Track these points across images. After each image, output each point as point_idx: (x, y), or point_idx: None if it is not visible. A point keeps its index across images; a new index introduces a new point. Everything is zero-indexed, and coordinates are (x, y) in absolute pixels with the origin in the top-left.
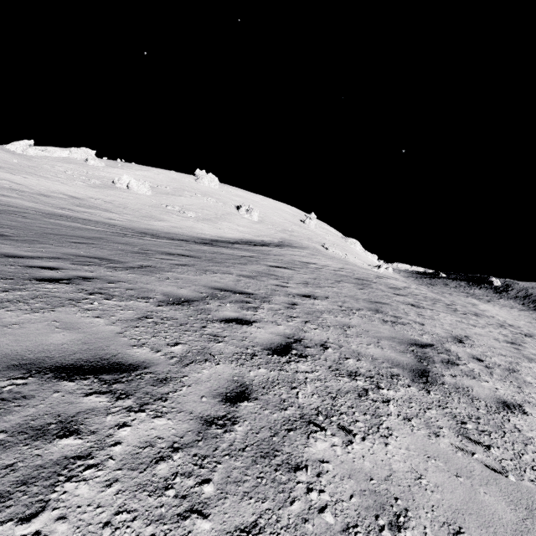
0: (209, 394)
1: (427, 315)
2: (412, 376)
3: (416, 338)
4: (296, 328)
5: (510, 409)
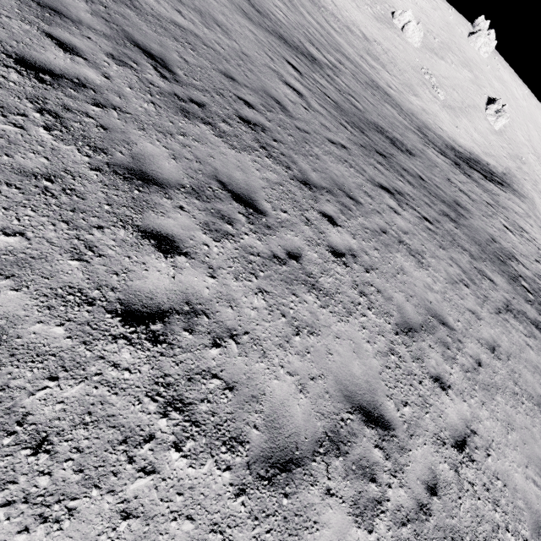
0: (505, 279)
1: None
2: None
3: None
4: (517, 276)
5: None
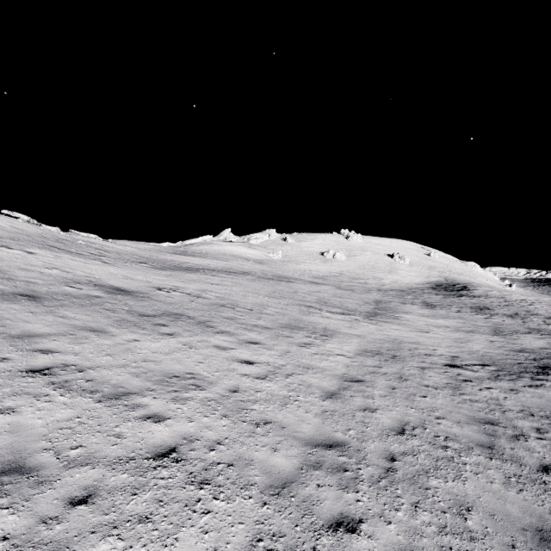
0: None
1: None
2: None
3: None
4: None
5: None
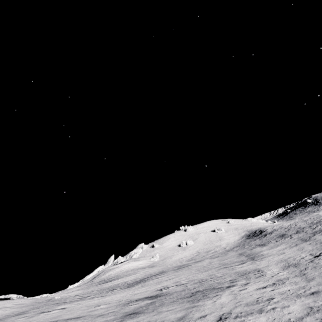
0: None
1: (321, 218)
2: None
3: None
4: (319, 221)
5: None
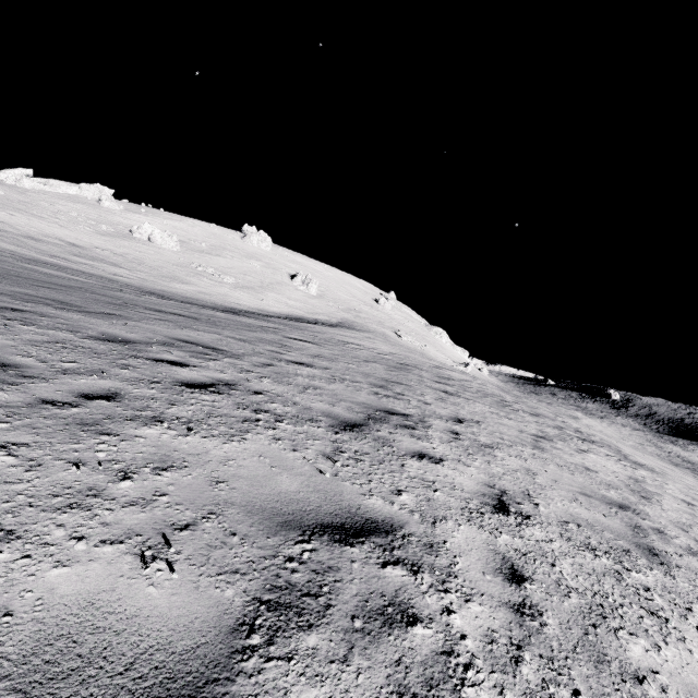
0: (69, 391)
1: (452, 401)
2: (336, 424)
3: (396, 409)
4: (242, 378)
5: (420, 458)
